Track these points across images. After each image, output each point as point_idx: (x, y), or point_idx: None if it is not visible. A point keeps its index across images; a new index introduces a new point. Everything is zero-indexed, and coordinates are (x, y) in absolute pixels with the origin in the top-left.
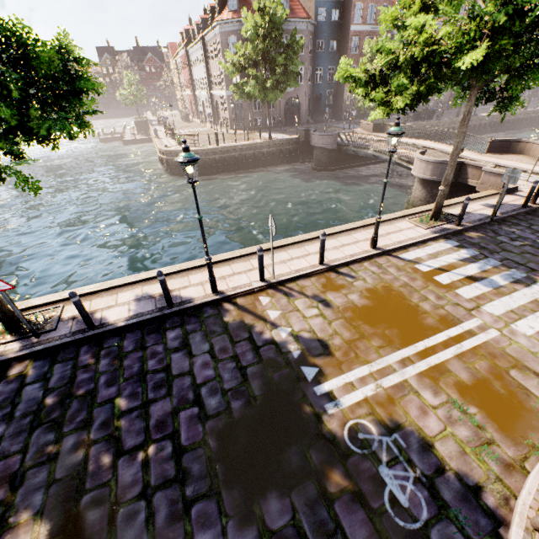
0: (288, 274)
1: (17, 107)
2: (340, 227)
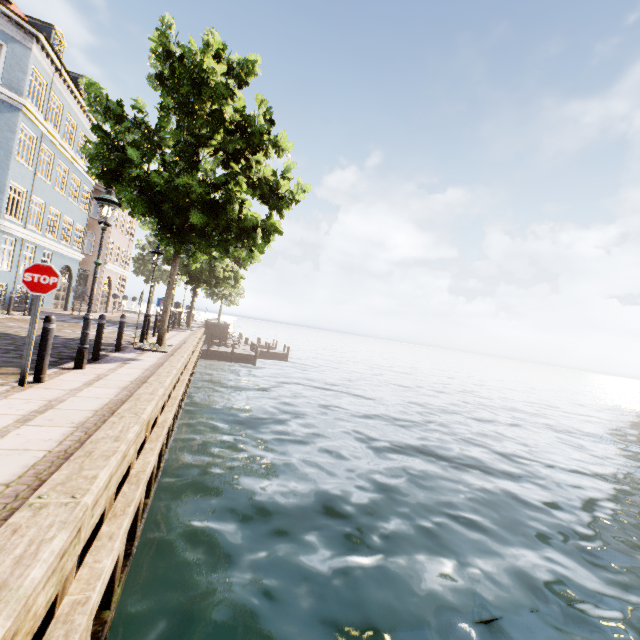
0: (5, 393)
1: (142, 193)
2: (50, 509)
